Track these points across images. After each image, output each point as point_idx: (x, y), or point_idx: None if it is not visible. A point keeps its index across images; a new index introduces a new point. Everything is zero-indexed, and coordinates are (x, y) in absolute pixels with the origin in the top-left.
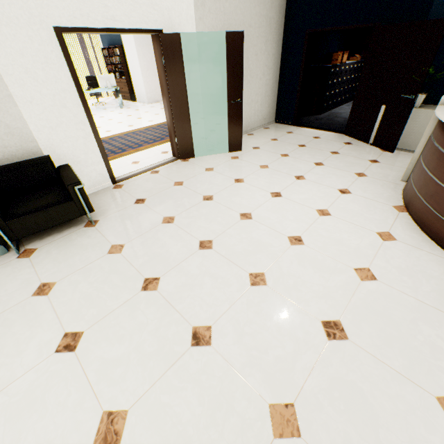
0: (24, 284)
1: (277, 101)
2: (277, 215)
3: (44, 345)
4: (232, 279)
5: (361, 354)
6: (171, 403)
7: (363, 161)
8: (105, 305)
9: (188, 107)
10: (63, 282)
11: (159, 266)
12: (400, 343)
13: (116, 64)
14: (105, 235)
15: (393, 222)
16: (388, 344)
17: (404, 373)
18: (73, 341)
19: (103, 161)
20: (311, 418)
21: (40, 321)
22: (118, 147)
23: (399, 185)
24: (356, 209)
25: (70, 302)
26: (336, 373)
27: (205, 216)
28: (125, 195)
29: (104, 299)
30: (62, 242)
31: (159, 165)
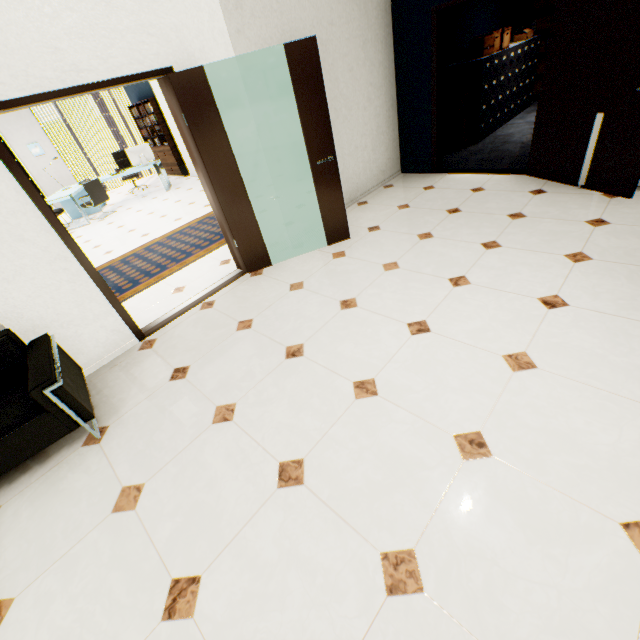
0: None
1: (400, 138)
2: (425, 379)
3: None
4: (346, 576)
5: None
6: None
7: (575, 225)
8: None
9: (244, 188)
10: (25, 599)
11: (200, 540)
12: None
13: (153, 125)
14: (114, 463)
15: None
16: None
17: None
18: None
19: (113, 309)
20: None
21: None
22: (155, 263)
23: None
24: (589, 345)
25: None
26: None
27: (288, 396)
28: (157, 363)
29: None
30: (42, 487)
31: (216, 289)
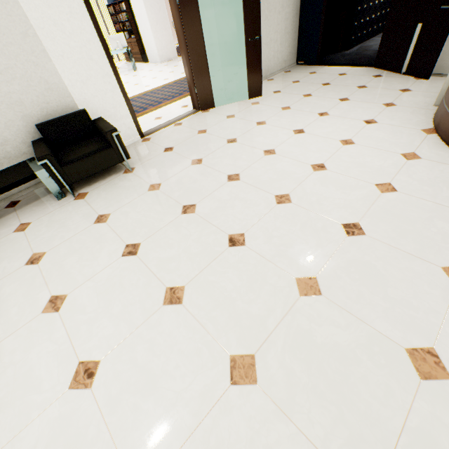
0: (85, 217)
1: (299, 39)
2: (300, 148)
3: (112, 253)
4: (260, 201)
5: (377, 243)
6: (217, 281)
7: (393, 91)
8: (153, 226)
9: (205, 52)
10: (116, 213)
11: (194, 196)
12: (414, 235)
13: (124, 21)
14: (143, 178)
15: (419, 144)
16: (403, 236)
17: (414, 254)
18: (133, 249)
19: (130, 115)
20: (331, 284)
21: (105, 239)
22: (139, 107)
23: (431, 110)
24: (382, 136)
25: (125, 225)
26: (353, 257)
27: (230, 155)
28: (154, 146)
29: (152, 222)
30: (108, 186)
31: (181, 118)
